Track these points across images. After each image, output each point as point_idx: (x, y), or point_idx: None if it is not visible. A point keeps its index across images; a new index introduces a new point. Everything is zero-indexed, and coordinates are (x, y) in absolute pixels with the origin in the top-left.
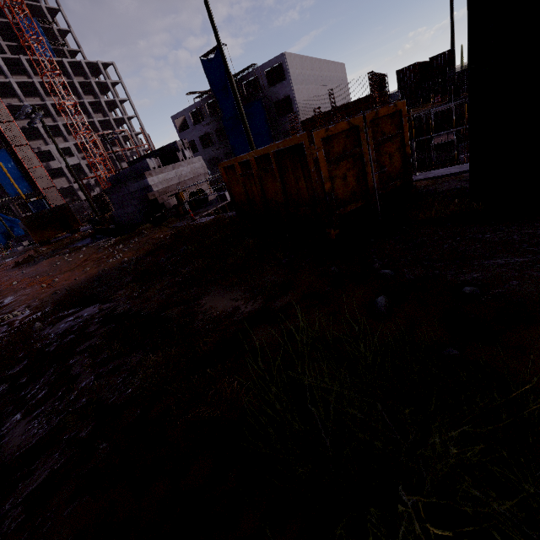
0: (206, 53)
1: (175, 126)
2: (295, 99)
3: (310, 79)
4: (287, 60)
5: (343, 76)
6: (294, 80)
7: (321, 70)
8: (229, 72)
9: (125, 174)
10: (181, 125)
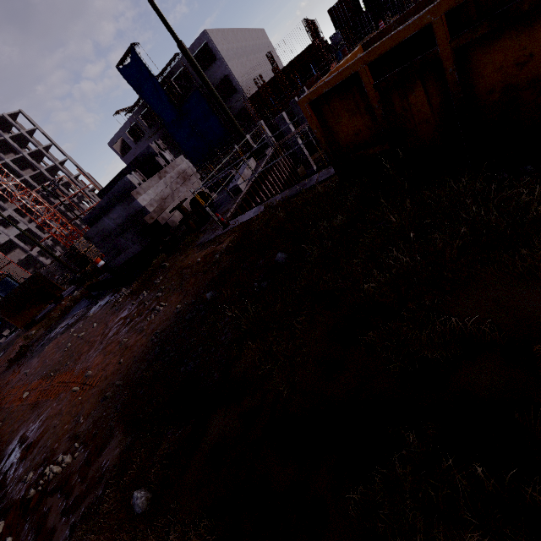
0: (120, 60)
1: (116, 152)
2: (234, 76)
3: (239, 52)
4: (211, 37)
5: (267, 42)
6: (225, 57)
7: (246, 40)
8: (178, 40)
9: (103, 206)
10: (122, 149)
